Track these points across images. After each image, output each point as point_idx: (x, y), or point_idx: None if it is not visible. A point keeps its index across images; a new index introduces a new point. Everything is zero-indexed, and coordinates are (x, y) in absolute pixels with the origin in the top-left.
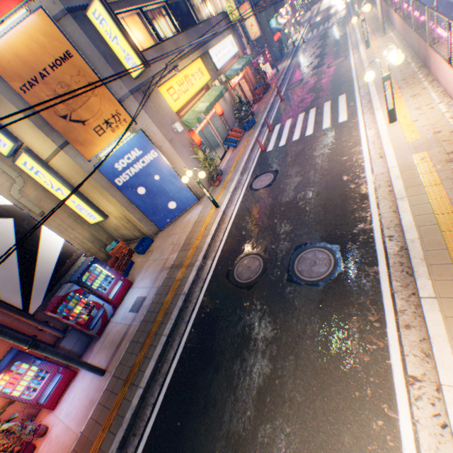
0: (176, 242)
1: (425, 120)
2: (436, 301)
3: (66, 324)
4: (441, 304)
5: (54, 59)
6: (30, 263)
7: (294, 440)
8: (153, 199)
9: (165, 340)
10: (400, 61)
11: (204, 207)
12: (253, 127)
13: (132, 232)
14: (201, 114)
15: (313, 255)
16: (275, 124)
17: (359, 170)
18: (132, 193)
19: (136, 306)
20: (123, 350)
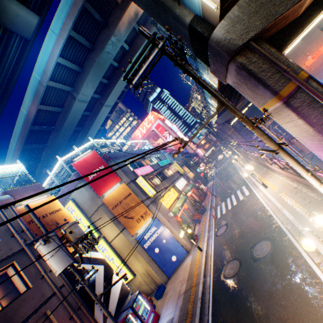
0: (182, 278)
1: (277, 183)
2: (309, 232)
3: None
4: (310, 232)
5: (125, 195)
6: (107, 293)
7: (289, 320)
8: (163, 255)
9: None
10: (252, 168)
11: (192, 254)
12: (205, 211)
13: (149, 286)
14: (179, 207)
15: (259, 245)
16: (216, 206)
17: (263, 207)
18: (152, 252)
19: None
20: None
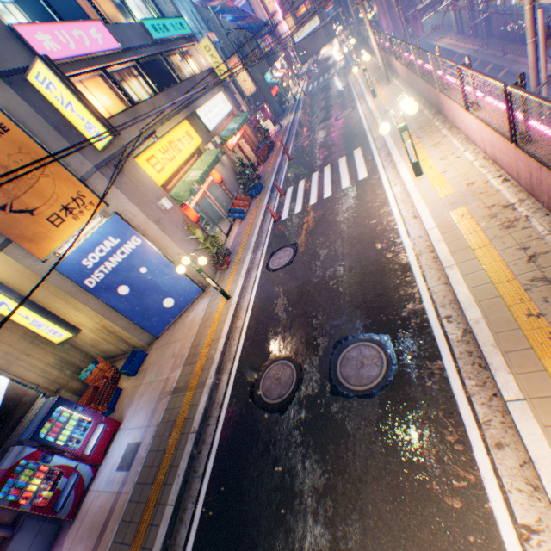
0: (178, 353)
1: (454, 171)
2: (527, 405)
3: (18, 511)
4: (533, 407)
5: None
6: None
7: None
8: (142, 299)
9: (171, 512)
10: (415, 110)
11: (211, 299)
12: (262, 192)
13: (116, 346)
14: (194, 184)
15: (358, 352)
16: (287, 187)
17: (394, 234)
18: (111, 295)
19: (126, 460)
20: (109, 538)
